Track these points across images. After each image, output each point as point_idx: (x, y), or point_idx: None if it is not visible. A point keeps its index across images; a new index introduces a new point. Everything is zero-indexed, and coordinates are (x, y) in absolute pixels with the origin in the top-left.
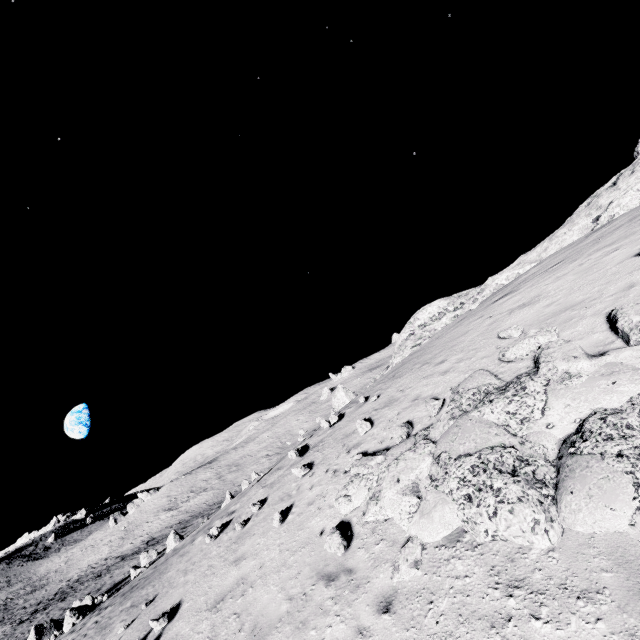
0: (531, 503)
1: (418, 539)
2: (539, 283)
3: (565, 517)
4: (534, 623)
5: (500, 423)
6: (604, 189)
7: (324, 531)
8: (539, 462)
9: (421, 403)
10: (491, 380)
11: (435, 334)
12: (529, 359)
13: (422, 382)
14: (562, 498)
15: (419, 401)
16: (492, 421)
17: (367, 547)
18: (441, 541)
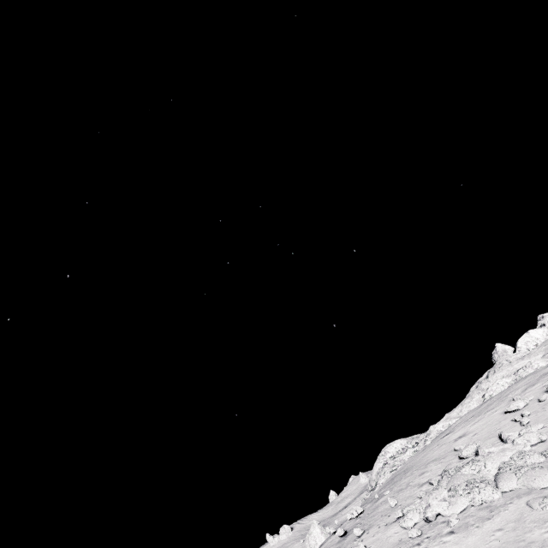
0: (489, 486)
1: (454, 512)
2: (465, 426)
3: (500, 488)
4: (500, 513)
5: (470, 474)
6: (483, 379)
7: (401, 538)
8: (489, 480)
9: (424, 484)
10: (459, 463)
11: (405, 462)
12: (473, 456)
13: (418, 477)
14: (498, 484)
15: (422, 484)
16: (467, 474)
17: (431, 529)
18: (463, 512)
